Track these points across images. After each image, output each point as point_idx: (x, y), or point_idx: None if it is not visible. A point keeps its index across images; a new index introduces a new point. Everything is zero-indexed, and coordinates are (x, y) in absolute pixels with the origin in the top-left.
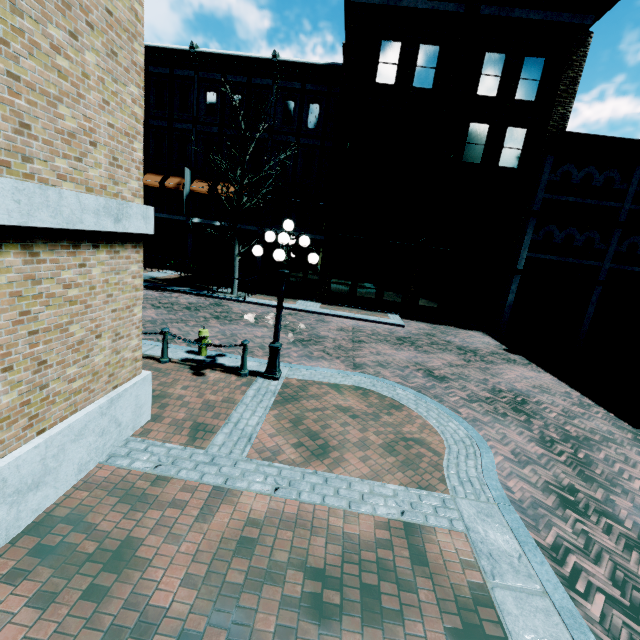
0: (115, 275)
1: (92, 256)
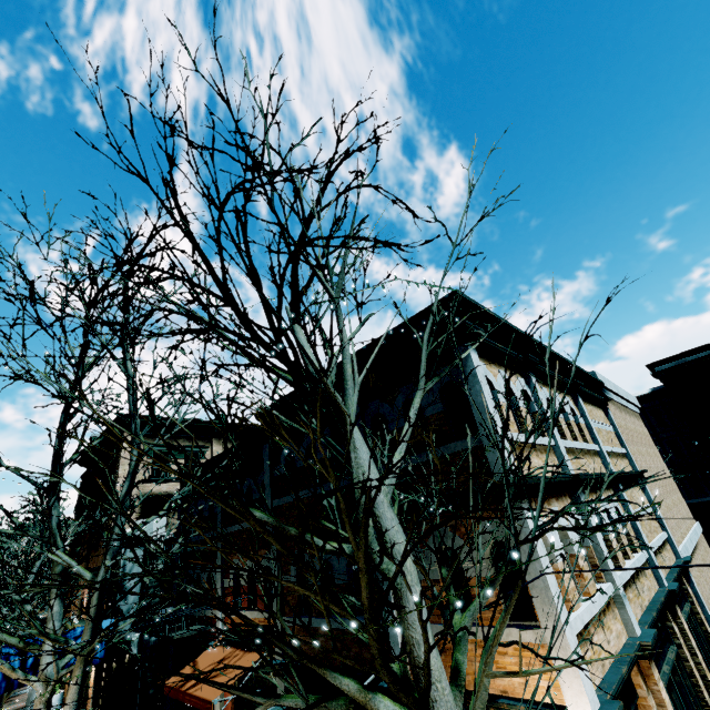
0: (705, 544)
1: (702, 539)
